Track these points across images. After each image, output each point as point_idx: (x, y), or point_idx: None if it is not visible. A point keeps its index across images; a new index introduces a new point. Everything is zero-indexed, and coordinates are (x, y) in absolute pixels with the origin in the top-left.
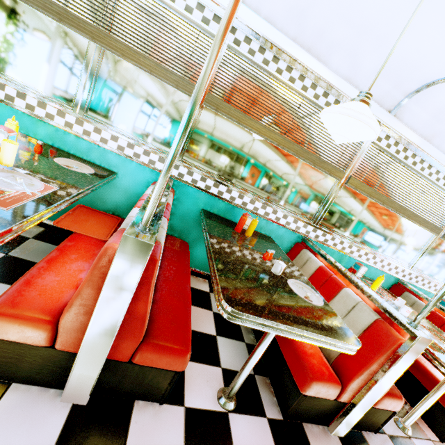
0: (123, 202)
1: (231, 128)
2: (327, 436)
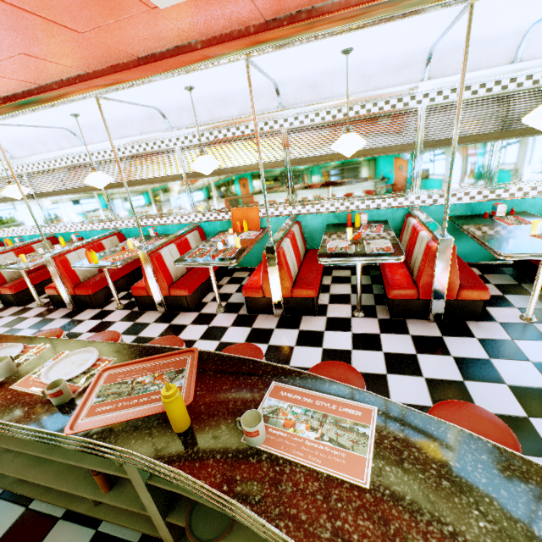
0: None
1: None
2: None
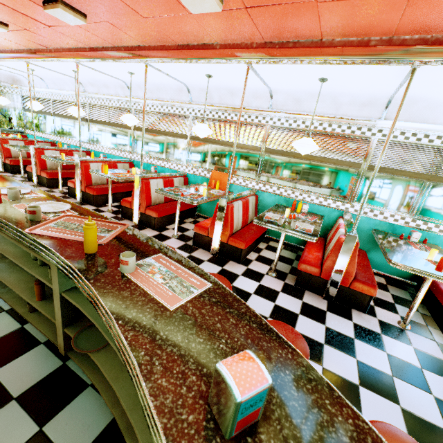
0: None
1: (62, 120)
2: (33, 184)
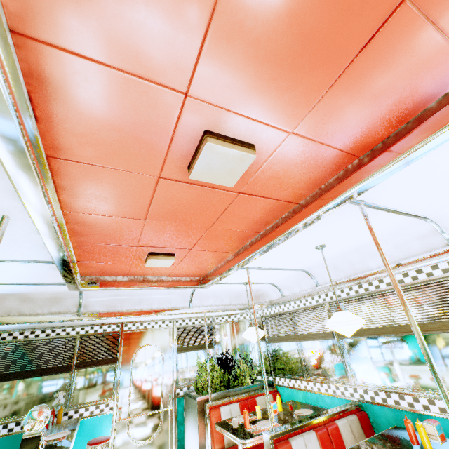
0: None
1: (364, 342)
2: None
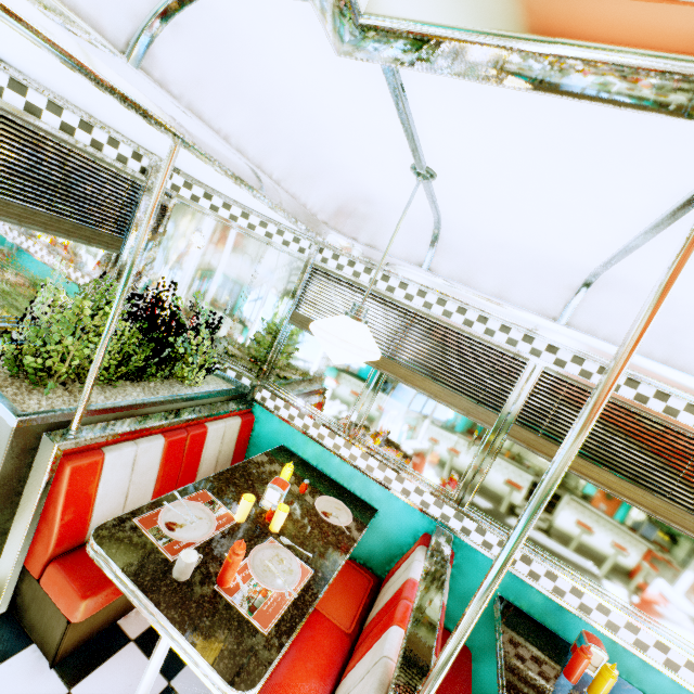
0: (379, 551)
1: None
2: None
